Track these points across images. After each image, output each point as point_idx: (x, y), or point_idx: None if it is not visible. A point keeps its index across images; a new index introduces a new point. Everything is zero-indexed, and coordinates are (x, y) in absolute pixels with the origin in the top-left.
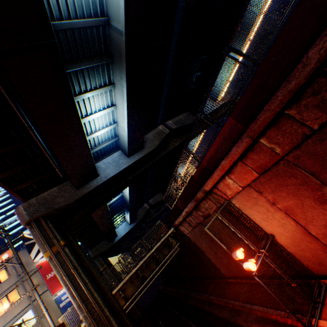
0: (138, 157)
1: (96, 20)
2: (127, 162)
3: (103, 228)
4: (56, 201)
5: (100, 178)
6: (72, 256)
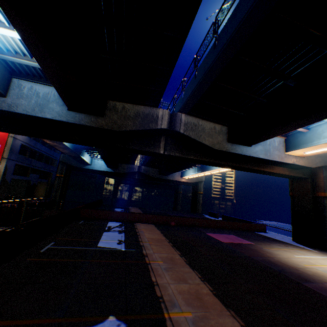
0: (79, 121)
1: None
2: (59, 113)
3: (62, 150)
4: None
5: (4, 101)
6: None
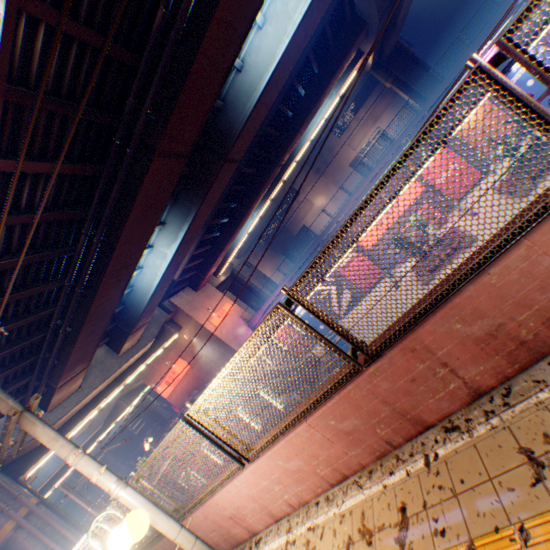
0: None
1: None
2: None
3: None
4: None
5: None
6: None
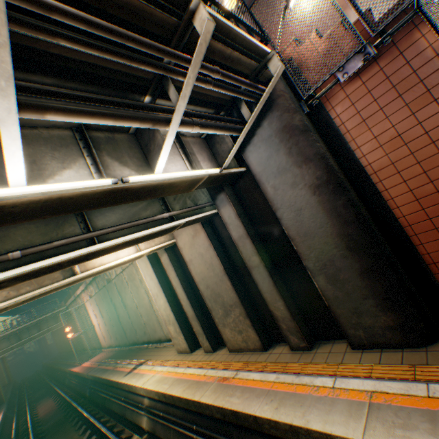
0: None
1: None
2: None
3: None
4: None
5: None
6: None
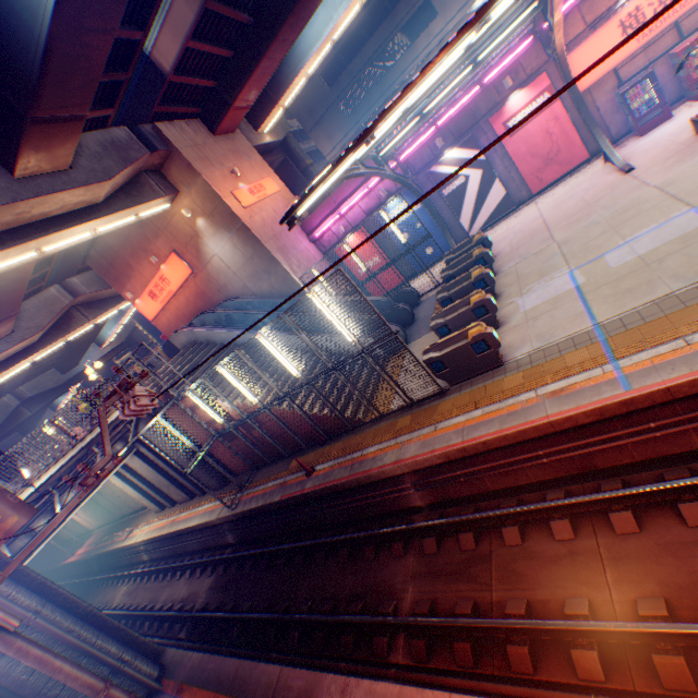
0: None
1: None
2: None
3: None
4: None
5: None
6: None
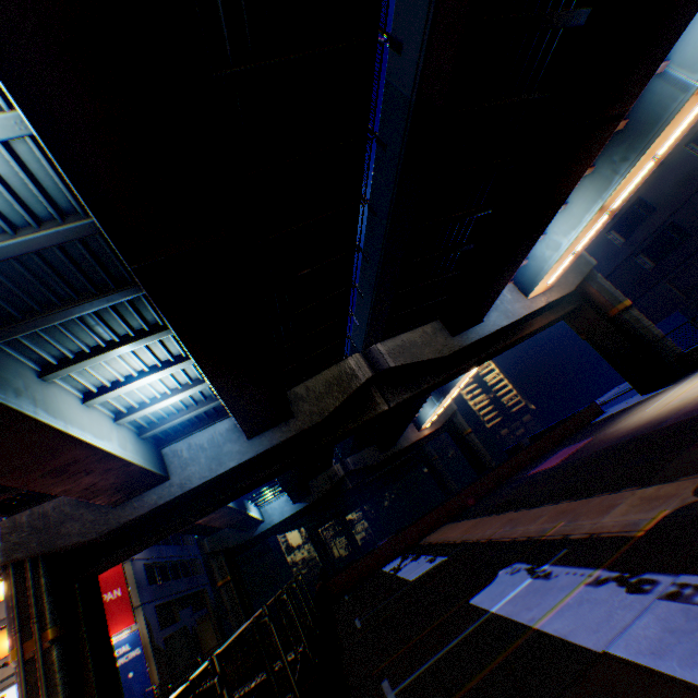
0: (270, 442)
1: (64, 230)
2: (242, 451)
3: (219, 522)
4: (64, 529)
5: (171, 485)
6: (59, 673)
